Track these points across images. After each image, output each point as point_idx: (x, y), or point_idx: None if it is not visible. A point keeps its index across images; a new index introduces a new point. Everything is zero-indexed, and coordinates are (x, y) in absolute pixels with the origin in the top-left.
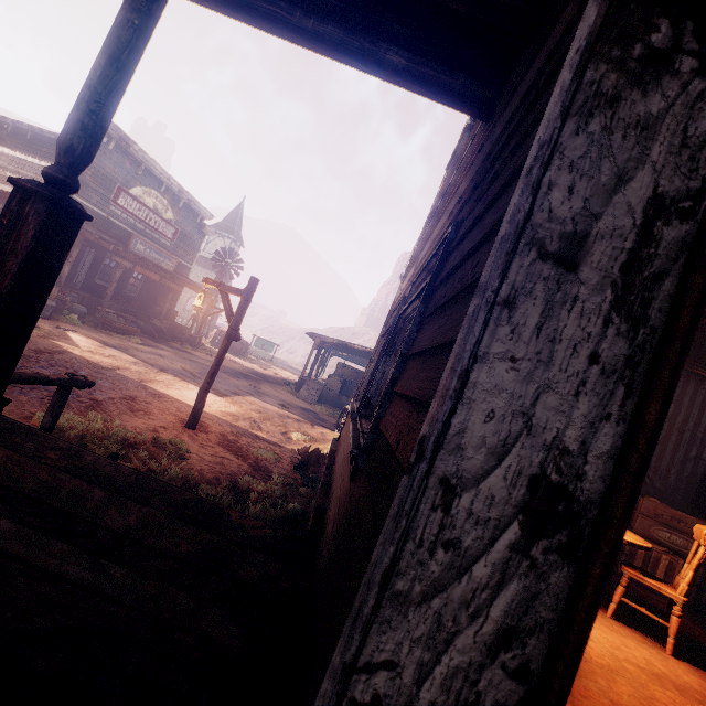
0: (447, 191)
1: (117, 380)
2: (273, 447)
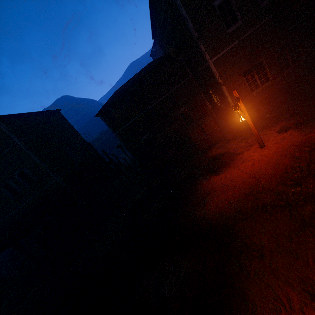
0: (249, 36)
1: (271, 186)
2: (231, 149)
